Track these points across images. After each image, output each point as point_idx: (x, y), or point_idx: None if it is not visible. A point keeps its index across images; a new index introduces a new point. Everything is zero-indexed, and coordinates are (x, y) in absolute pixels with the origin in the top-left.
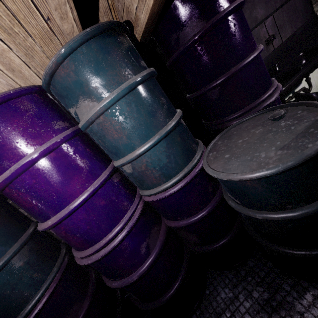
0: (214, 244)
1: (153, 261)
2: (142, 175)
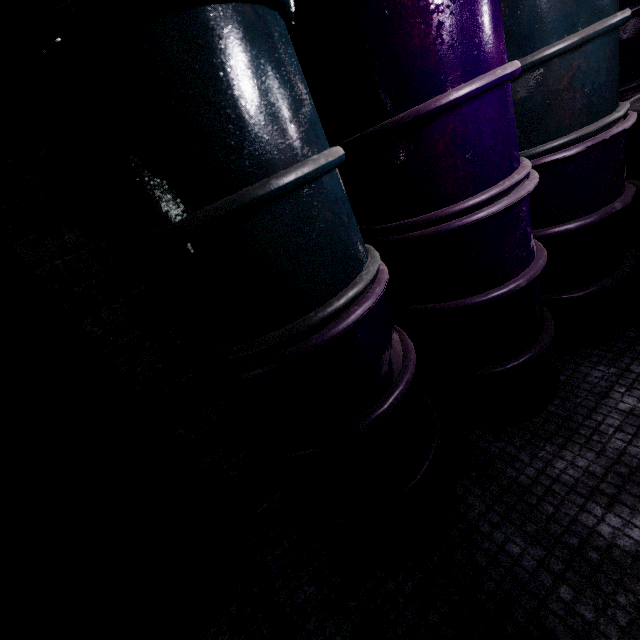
0: (596, 284)
1: (544, 265)
2: (550, 102)
